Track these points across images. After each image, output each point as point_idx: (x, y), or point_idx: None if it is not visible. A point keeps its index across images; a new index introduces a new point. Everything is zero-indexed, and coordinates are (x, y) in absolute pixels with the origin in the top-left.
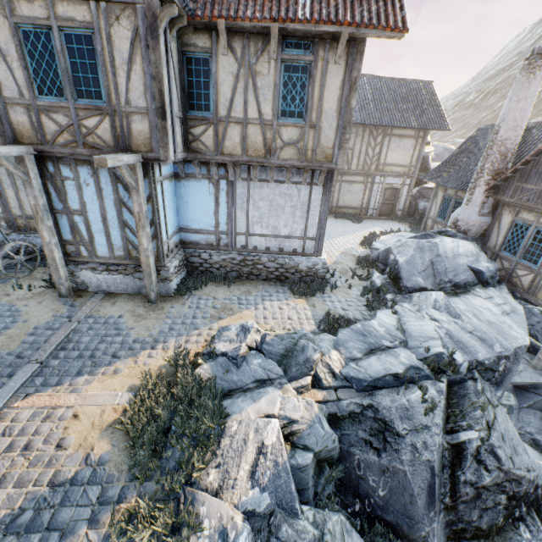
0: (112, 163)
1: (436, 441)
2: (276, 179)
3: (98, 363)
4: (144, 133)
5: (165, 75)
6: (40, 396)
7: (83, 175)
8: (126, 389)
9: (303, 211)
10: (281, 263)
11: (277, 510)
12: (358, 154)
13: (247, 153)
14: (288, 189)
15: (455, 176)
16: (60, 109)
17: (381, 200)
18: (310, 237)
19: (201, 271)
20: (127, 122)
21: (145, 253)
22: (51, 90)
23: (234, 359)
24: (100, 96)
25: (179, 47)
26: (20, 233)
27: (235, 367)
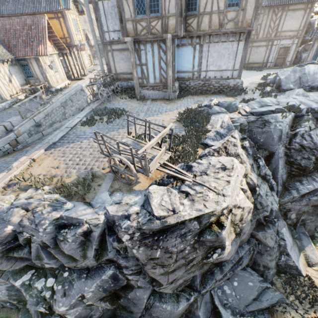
0: (168, 37)
1: (284, 125)
2: (222, 41)
3: (162, 113)
4: (173, 25)
5: None
6: (150, 118)
7: (148, 48)
8: (174, 116)
9: (233, 56)
10: (221, 84)
11: (229, 131)
12: (264, 27)
13: (211, 29)
14: (227, 45)
15: None
16: (143, 20)
17: (276, 56)
18: (236, 69)
19: (185, 91)
20: (167, 21)
21: (169, 78)
22: (141, 12)
23: (209, 106)
24: (158, 11)
25: None
26: (114, 81)
27: (210, 109)
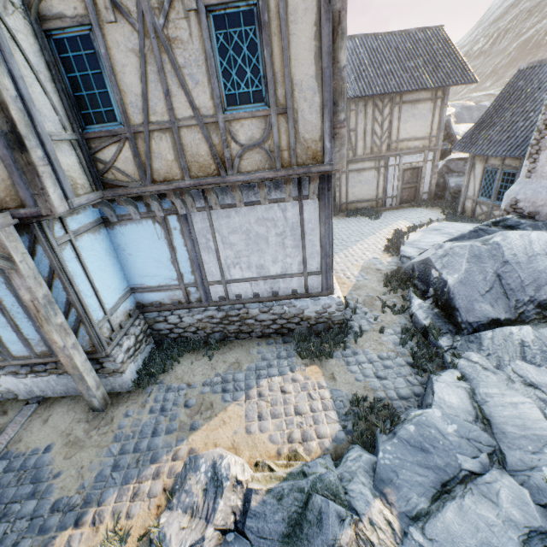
0: None
1: None
2: (247, 200)
3: None
4: (2, 178)
5: (2, 74)
6: None
7: None
8: None
9: (296, 238)
10: (278, 313)
11: None
12: (363, 135)
13: (190, 173)
14: (267, 211)
15: (498, 140)
16: None
17: (400, 185)
18: (312, 271)
19: (174, 338)
20: None
21: (64, 353)
22: None
23: None
24: None
25: (37, 25)
26: None
27: None
